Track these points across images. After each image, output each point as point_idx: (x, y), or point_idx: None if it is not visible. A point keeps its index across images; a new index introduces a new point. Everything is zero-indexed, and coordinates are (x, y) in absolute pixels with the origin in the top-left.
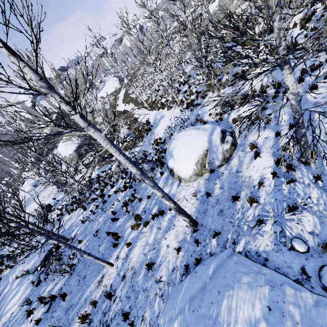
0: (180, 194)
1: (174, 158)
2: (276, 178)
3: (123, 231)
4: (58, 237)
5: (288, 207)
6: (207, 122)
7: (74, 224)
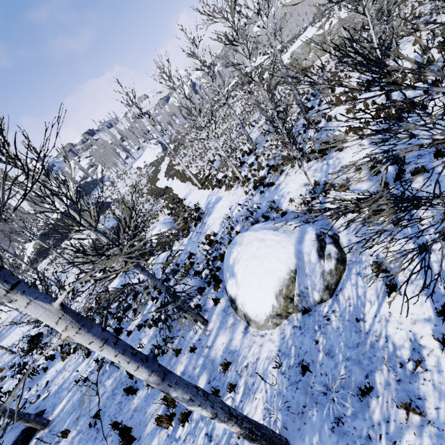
0: (248, 354)
1: (237, 280)
2: None
3: (142, 424)
4: (28, 422)
5: None
6: (287, 212)
7: (66, 383)
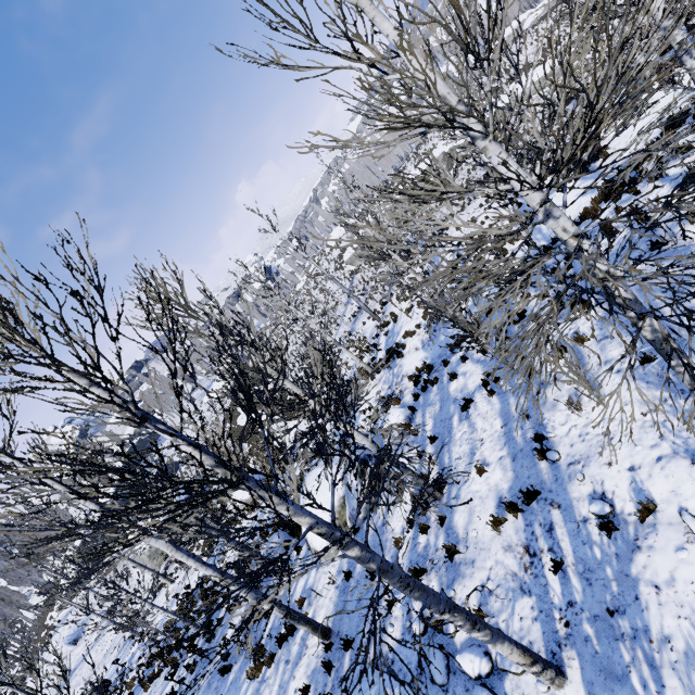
0: (318, 585)
1: None
2: (415, 526)
3: (237, 690)
4: None
5: (410, 571)
6: None
7: None
